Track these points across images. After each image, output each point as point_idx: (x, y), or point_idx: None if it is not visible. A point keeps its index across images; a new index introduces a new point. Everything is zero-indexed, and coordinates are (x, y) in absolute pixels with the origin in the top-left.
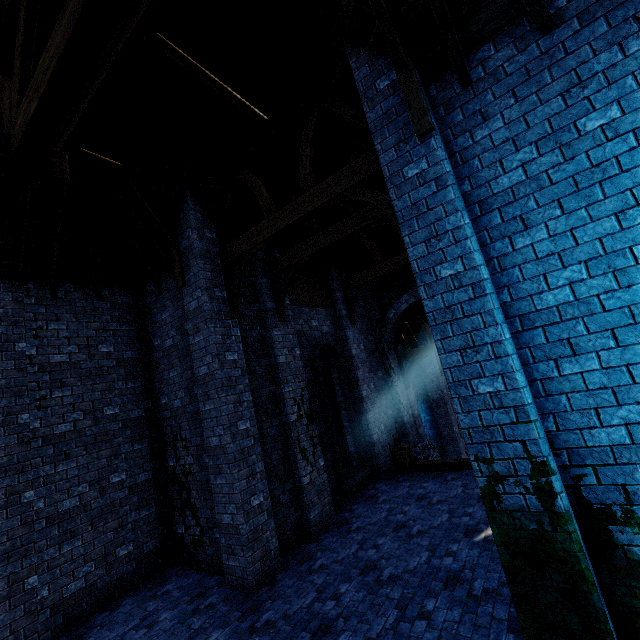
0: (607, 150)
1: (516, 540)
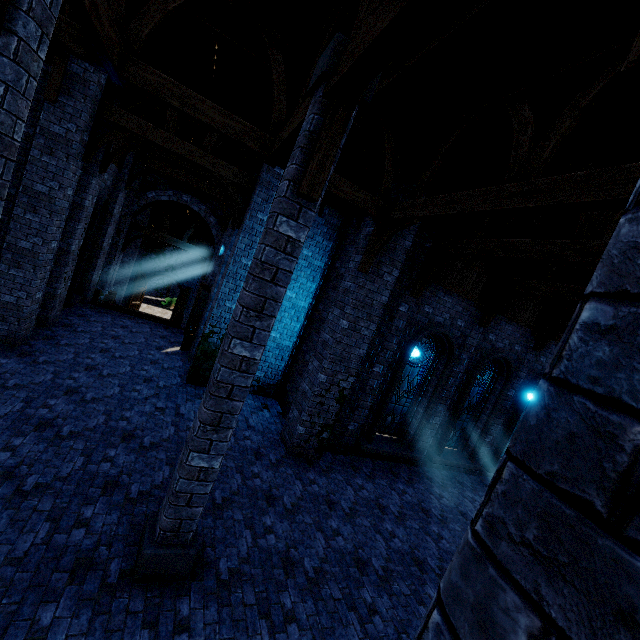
0: (302, 262)
1: (206, 351)
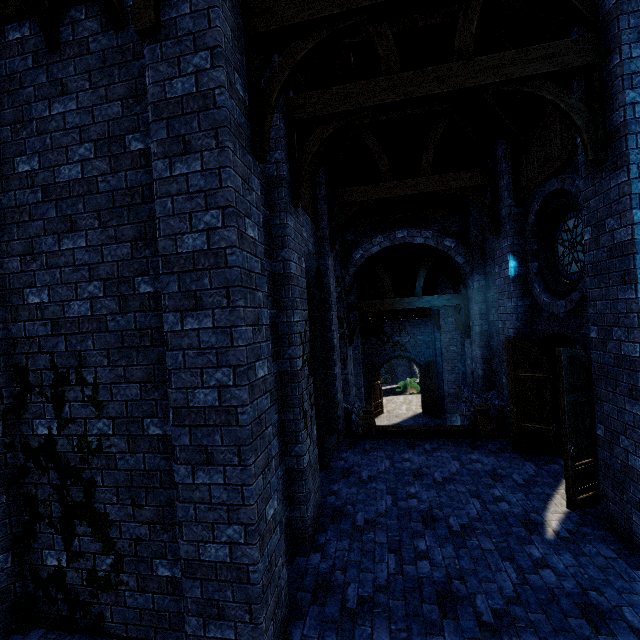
0: None
1: None
